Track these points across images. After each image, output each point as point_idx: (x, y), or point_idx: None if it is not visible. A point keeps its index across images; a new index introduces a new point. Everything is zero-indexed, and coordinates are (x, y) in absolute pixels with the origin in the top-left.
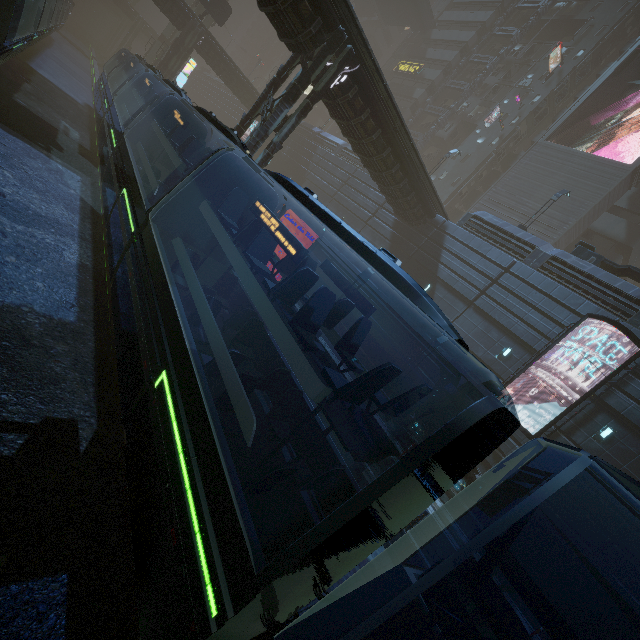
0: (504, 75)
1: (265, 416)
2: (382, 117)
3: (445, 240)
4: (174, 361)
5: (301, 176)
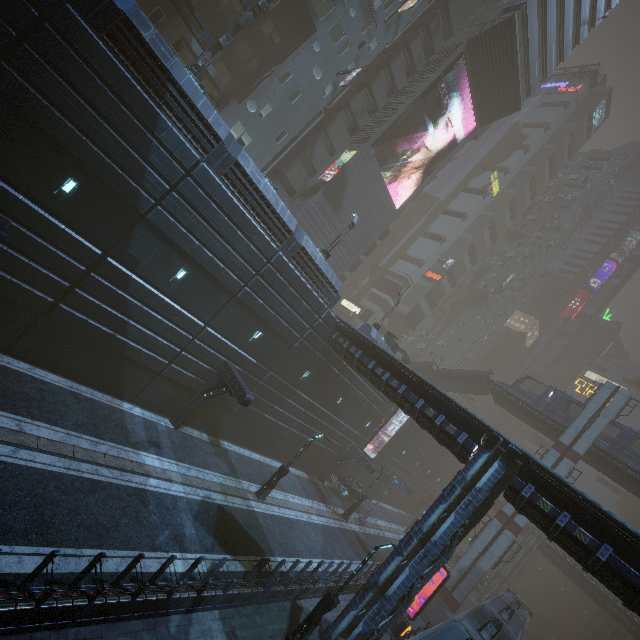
0: None
1: None
2: None
3: None
4: None
5: (117, 198)
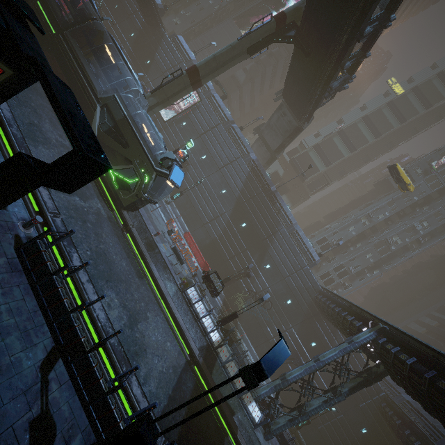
0: None
1: None
2: None
3: (161, 42)
4: (41, 0)
5: None
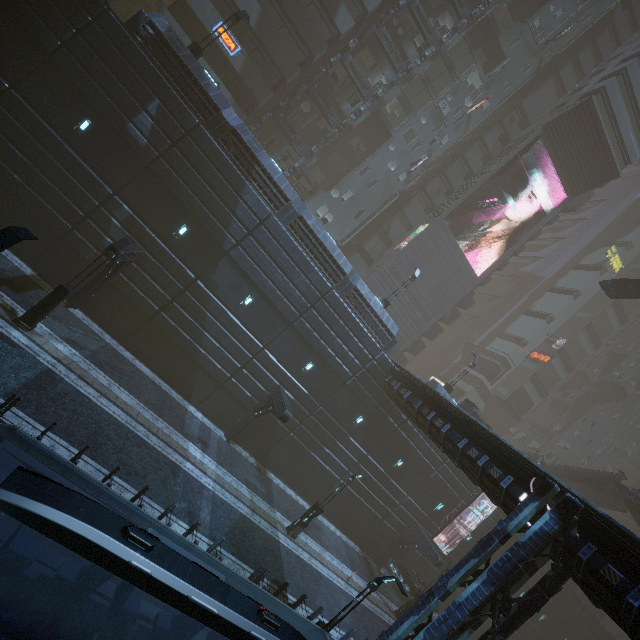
0: (429, 66)
1: None
2: None
3: None
4: None
5: (211, 239)
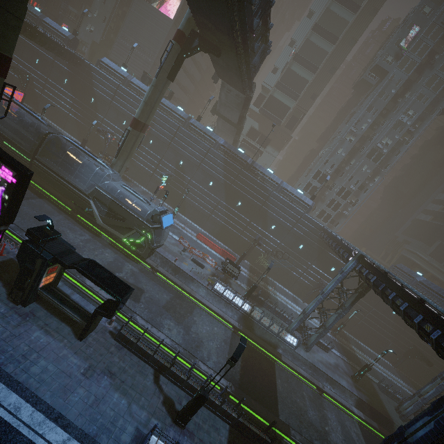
0: None
1: (29, 147)
2: (26, 24)
3: (92, 75)
4: (4, 139)
5: None
